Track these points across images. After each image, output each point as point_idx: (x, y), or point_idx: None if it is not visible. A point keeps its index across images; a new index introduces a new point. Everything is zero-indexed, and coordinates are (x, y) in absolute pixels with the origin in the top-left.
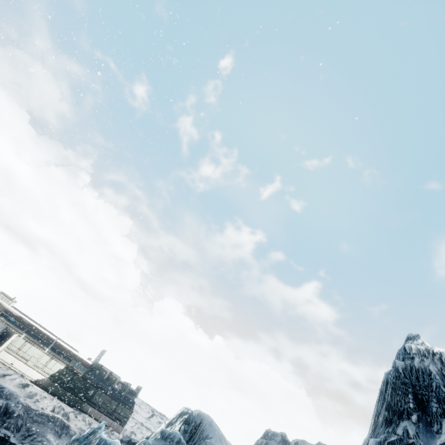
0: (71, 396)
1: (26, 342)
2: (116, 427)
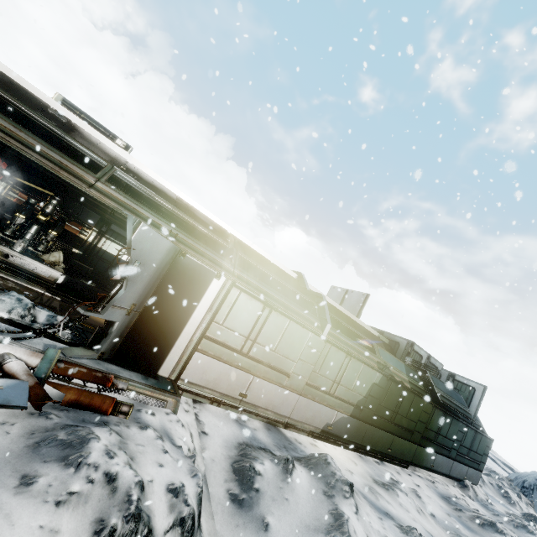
0: (402, 444)
1: (263, 310)
2: (472, 477)
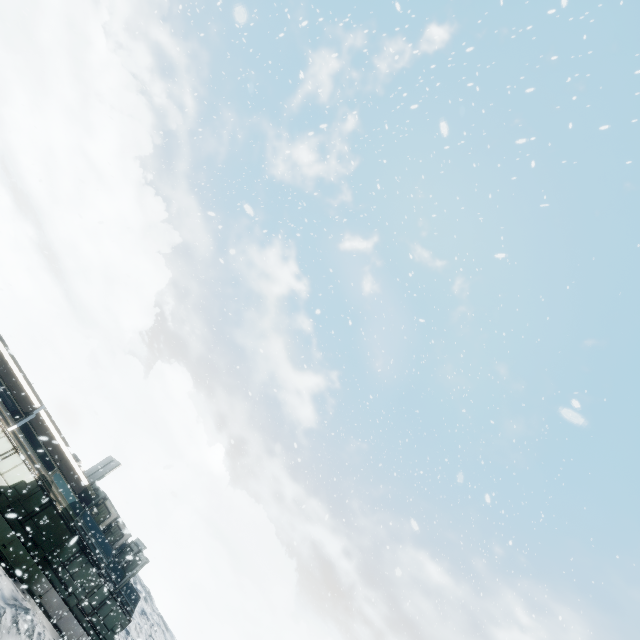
0: (21, 551)
1: None
2: None
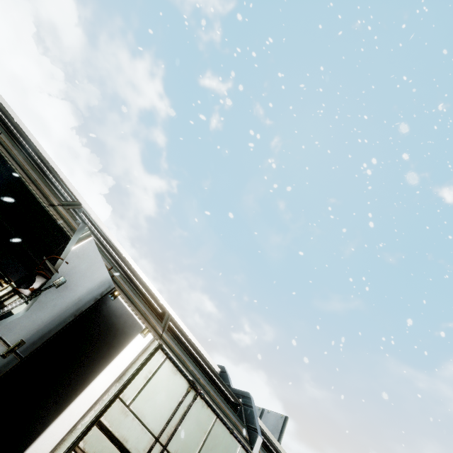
0: None
1: (187, 394)
2: None
